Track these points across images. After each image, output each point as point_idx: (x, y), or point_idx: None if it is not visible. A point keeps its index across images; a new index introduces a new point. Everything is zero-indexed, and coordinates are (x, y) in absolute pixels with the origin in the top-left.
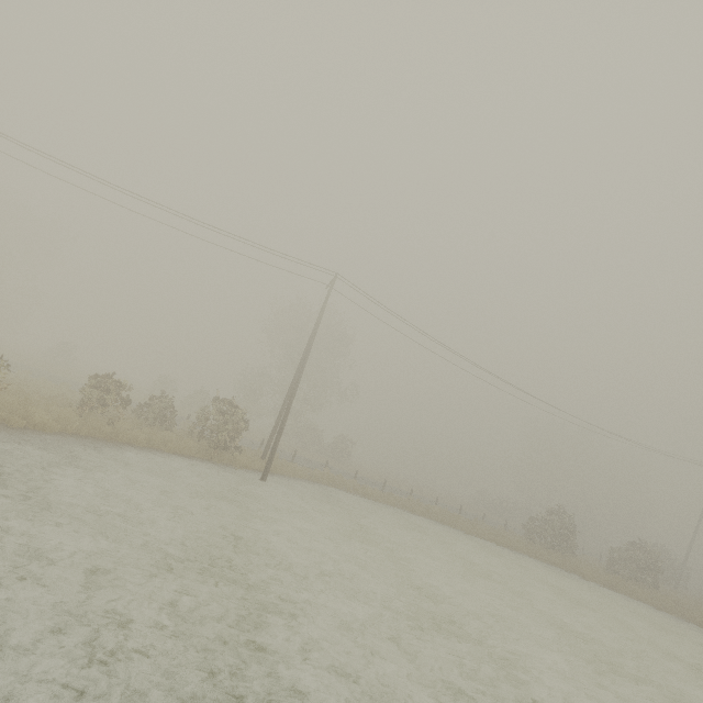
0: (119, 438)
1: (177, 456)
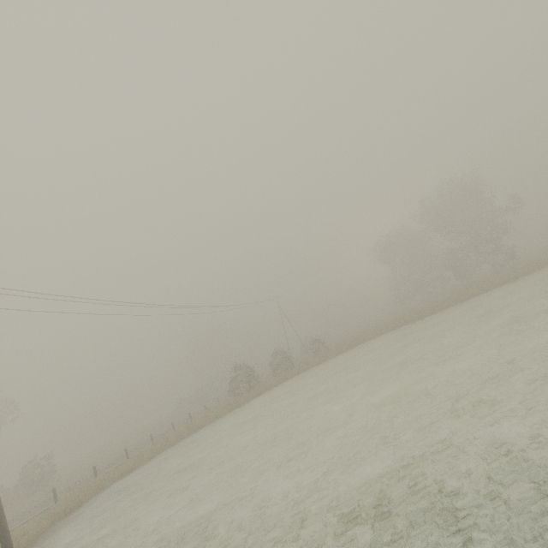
0: None
1: None
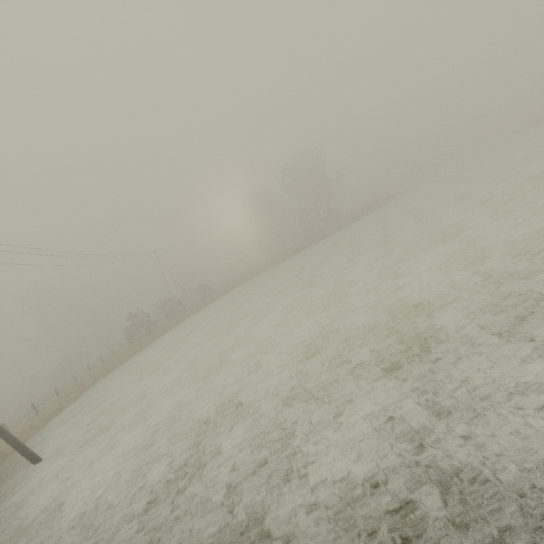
0: None
1: None
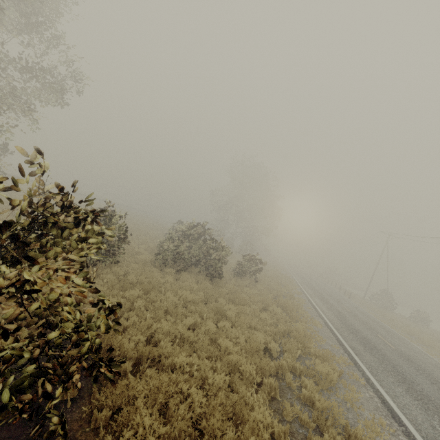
0: None
1: None
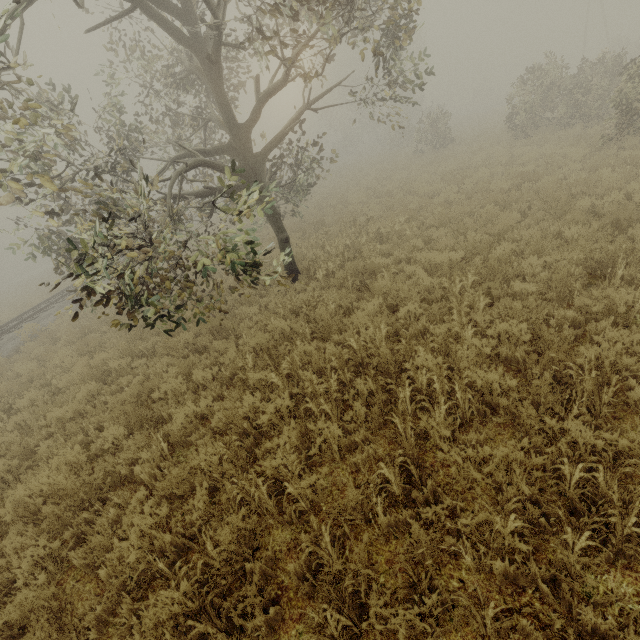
0: None
1: None
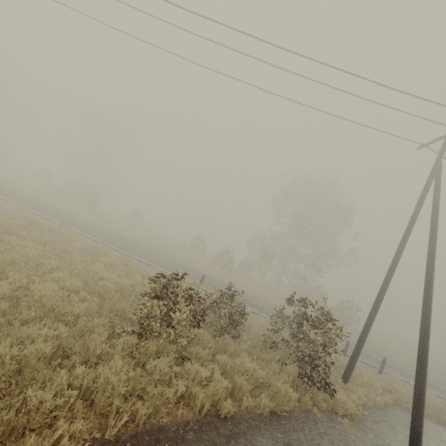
0: (194, 408)
1: (278, 431)
